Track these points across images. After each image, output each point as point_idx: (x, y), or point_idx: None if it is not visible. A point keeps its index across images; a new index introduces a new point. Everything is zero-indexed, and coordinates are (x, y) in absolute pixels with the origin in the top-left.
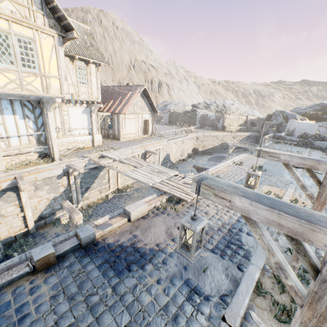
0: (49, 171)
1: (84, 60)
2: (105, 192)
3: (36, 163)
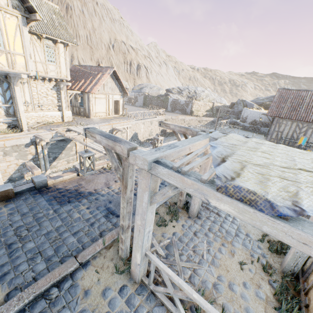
0: (17, 140)
1: (51, 39)
2: (73, 162)
3: (5, 133)
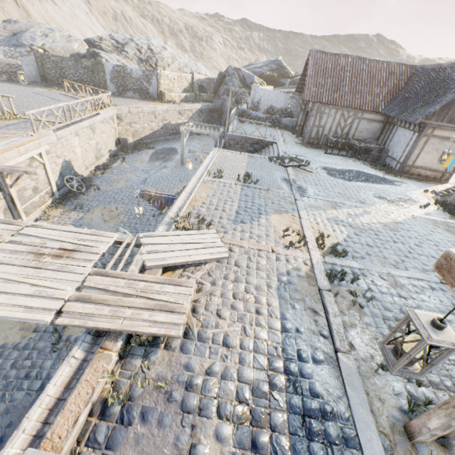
0: None
1: None
2: None
3: None
